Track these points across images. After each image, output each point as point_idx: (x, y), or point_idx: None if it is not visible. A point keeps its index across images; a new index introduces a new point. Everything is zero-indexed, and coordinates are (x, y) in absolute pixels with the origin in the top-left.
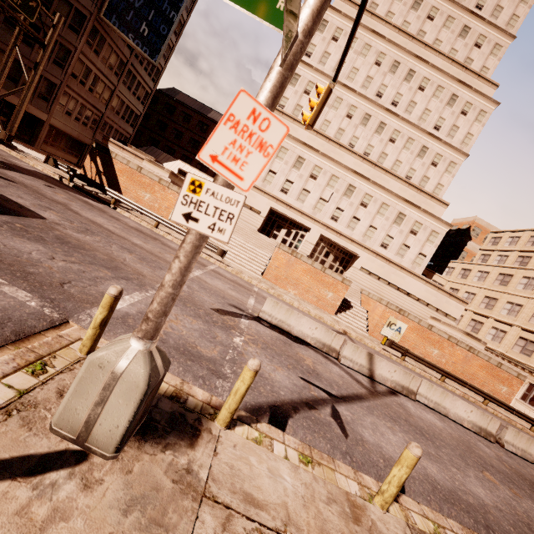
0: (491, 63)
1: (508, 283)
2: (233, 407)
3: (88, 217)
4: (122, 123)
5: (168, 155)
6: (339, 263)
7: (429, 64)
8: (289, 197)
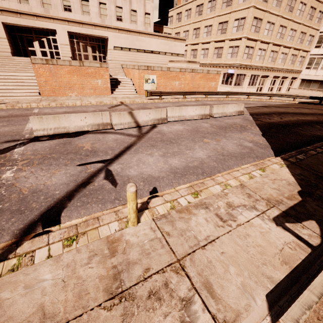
0: None
1: (202, 11)
2: None
3: None
4: None
5: None
6: (98, 51)
7: None
8: (9, 2)
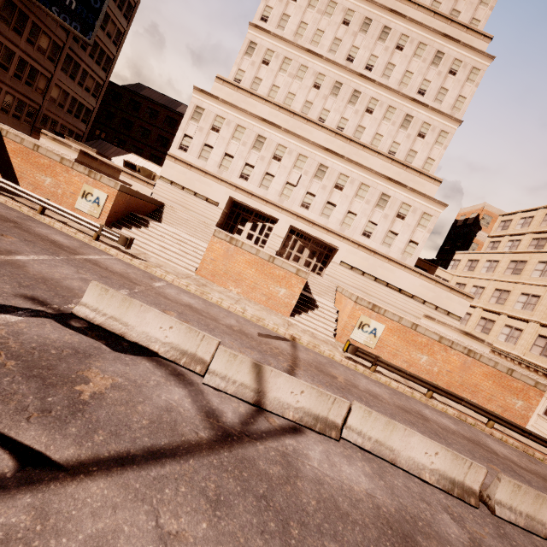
0: (482, 14)
1: (521, 271)
2: None
3: None
4: (69, 117)
5: (118, 149)
6: (316, 258)
7: (406, 18)
8: (250, 183)
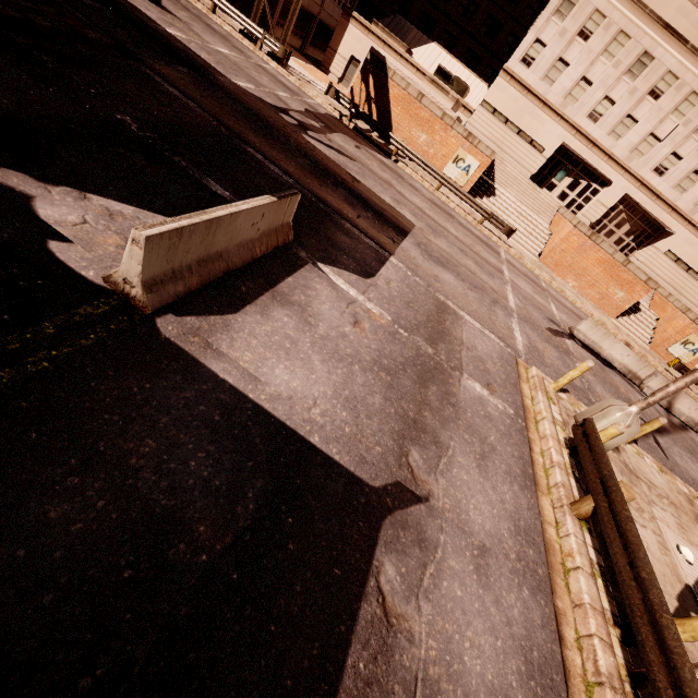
0: None
1: None
2: (636, 437)
3: (411, 201)
4: None
5: (419, 33)
6: (633, 237)
7: None
8: (598, 128)
